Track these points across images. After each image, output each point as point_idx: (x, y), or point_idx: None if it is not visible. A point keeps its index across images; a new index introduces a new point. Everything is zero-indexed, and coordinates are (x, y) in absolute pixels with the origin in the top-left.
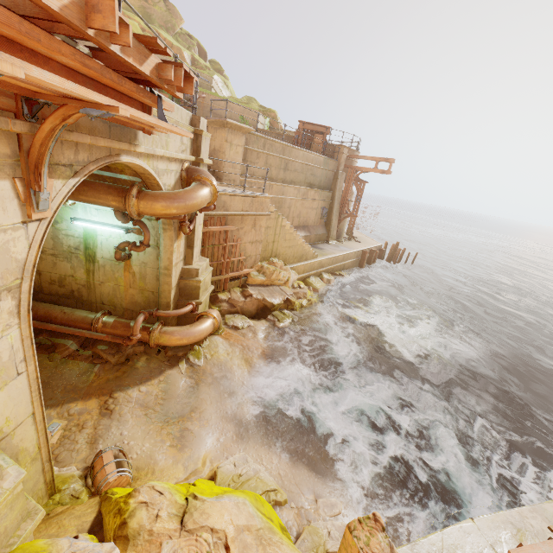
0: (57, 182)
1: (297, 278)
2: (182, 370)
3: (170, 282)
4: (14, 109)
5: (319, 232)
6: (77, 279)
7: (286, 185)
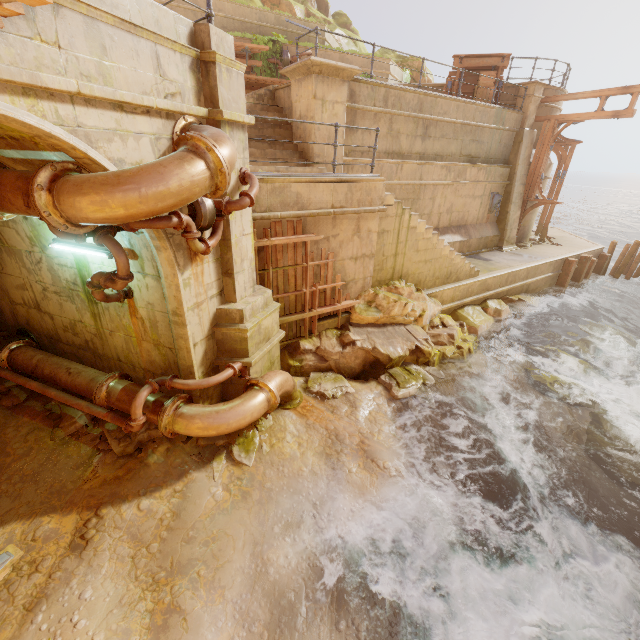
0: None
1: (441, 310)
2: (215, 473)
3: (186, 336)
4: None
5: (485, 233)
6: (86, 326)
7: (426, 162)
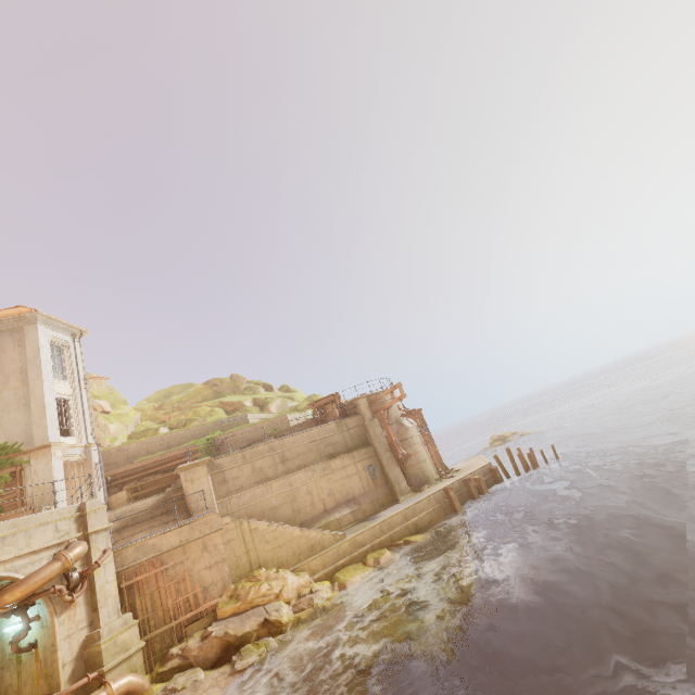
0: None
1: (317, 579)
2: None
3: (57, 658)
4: None
5: (376, 496)
6: (14, 686)
7: (290, 474)
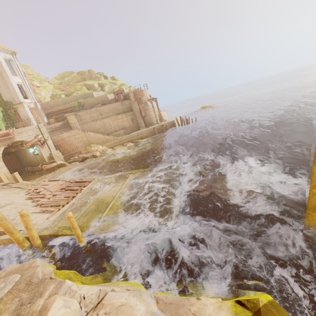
0: (2, 147)
1: (108, 148)
2: (50, 173)
3: (44, 157)
4: None
5: (133, 127)
6: (37, 161)
7: (103, 119)
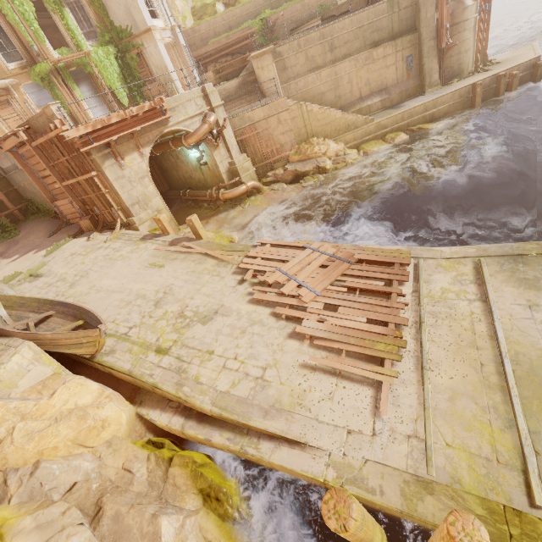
0: (147, 148)
1: (348, 147)
2: (235, 209)
3: (220, 171)
4: (131, 137)
5: (406, 87)
6: (202, 179)
7: (336, 64)
